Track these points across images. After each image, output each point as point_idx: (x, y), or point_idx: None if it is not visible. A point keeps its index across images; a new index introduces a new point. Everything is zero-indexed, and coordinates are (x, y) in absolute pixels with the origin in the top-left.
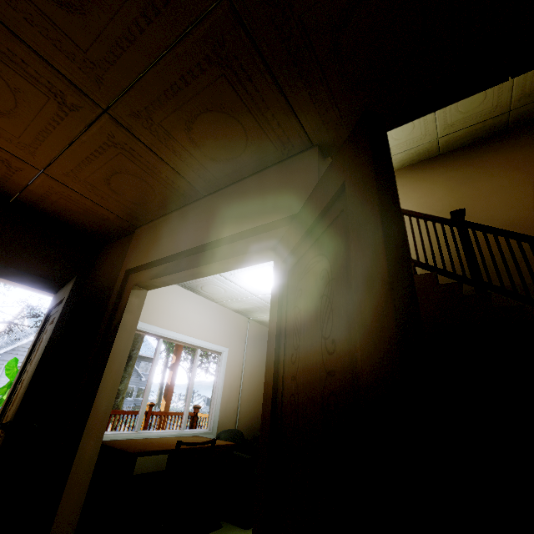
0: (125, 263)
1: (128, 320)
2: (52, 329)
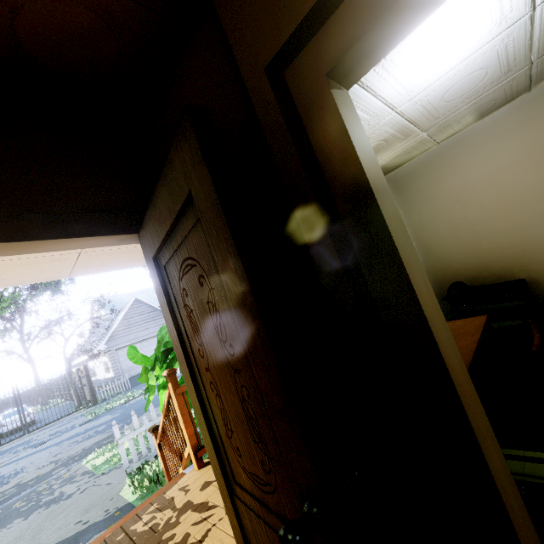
0: (245, 61)
1: (369, 169)
2: (230, 268)
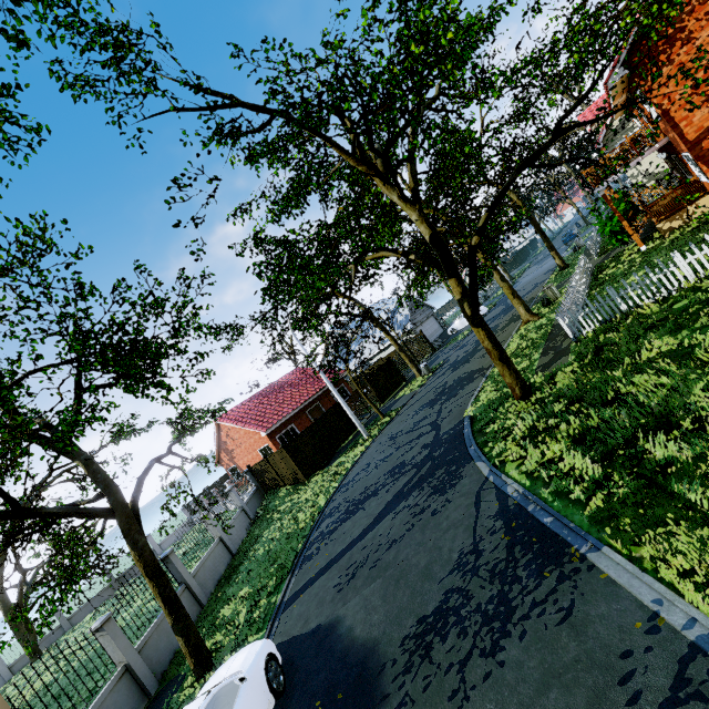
0: None
1: None
2: None
